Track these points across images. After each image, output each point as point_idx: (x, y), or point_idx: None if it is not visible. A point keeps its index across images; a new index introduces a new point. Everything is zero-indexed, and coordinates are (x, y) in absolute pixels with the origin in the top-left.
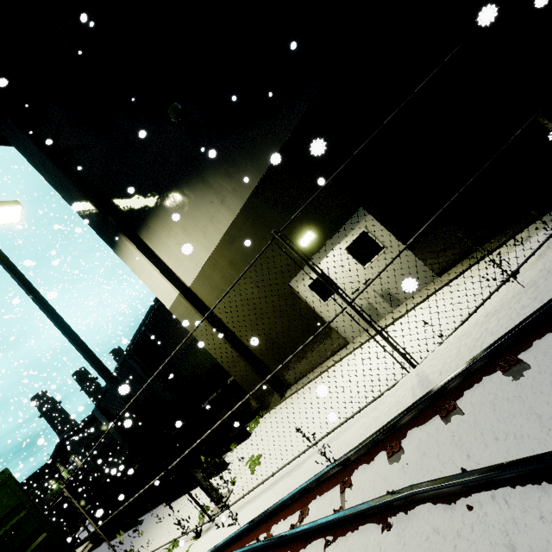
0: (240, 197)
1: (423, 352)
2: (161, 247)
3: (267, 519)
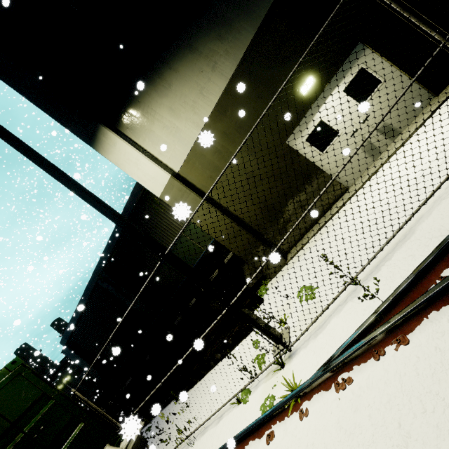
0: (232, 59)
1: None
2: (145, 135)
3: (445, 253)
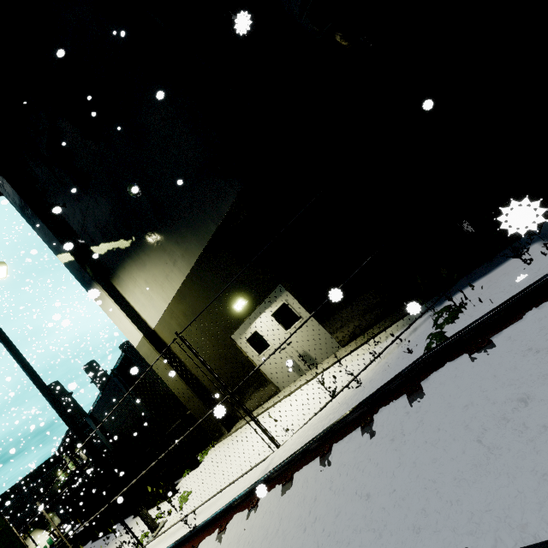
0: (188, 262)
1: (296, 429)
2: (129, 293)
3: None
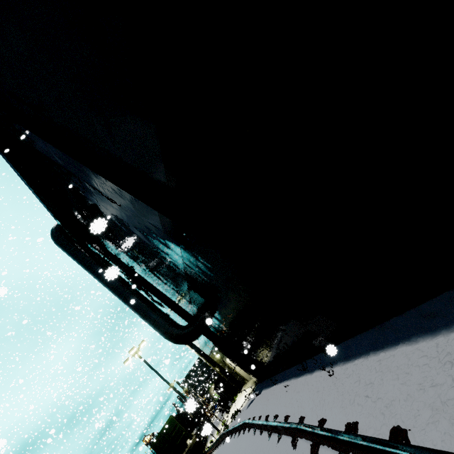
0: None
1: None
2: None
3: (207, 452)
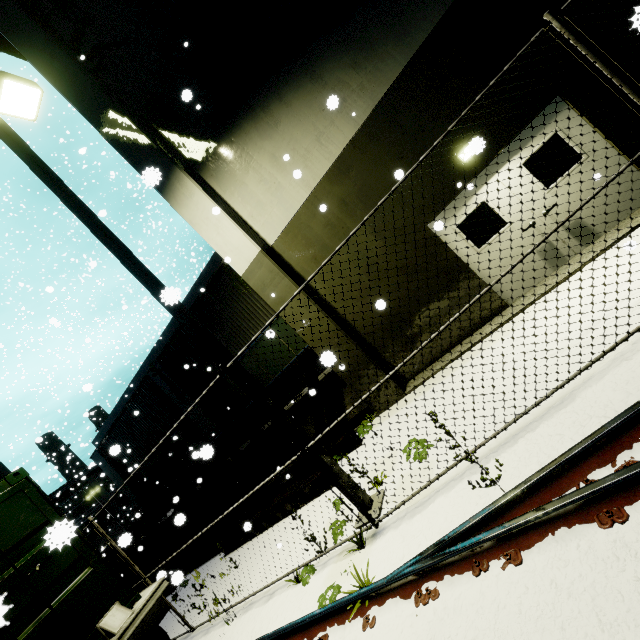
0: (369, 97)
1: None
2: (234, 188)
3: (600, 447)
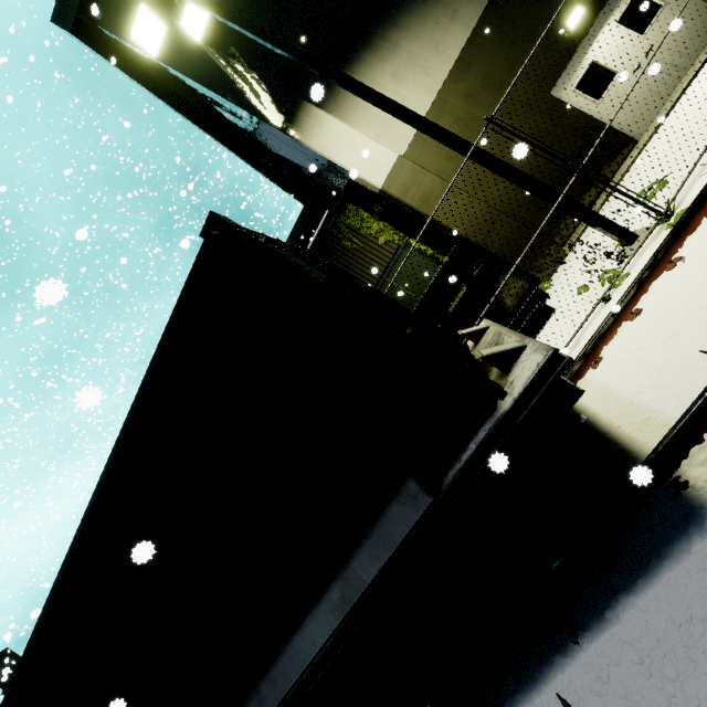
0: (477, 4)
1: None
2: (357, 115)
3: None
